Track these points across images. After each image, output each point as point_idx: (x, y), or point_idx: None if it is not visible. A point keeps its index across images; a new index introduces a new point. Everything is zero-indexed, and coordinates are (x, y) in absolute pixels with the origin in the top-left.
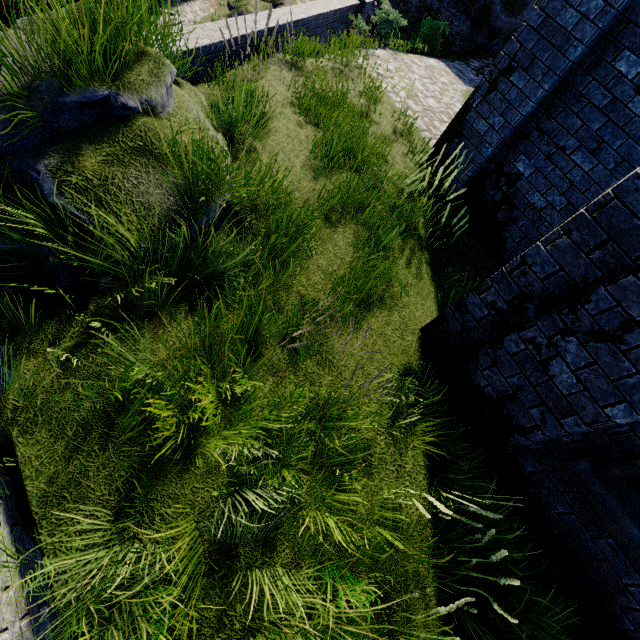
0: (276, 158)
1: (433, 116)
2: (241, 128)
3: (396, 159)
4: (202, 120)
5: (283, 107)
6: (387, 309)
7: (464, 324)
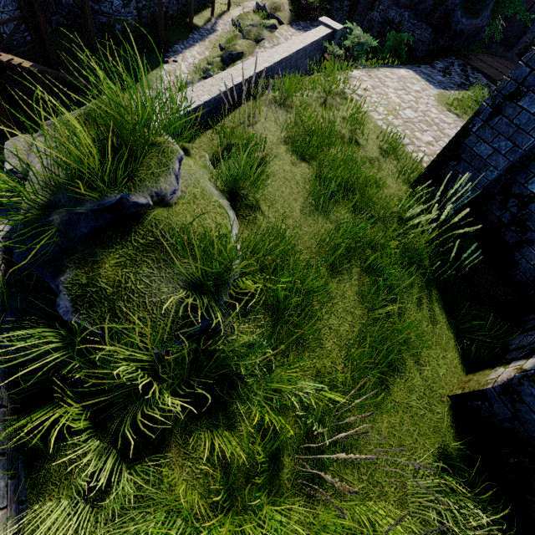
0: (276, 206)
1: (413, 127)
2: (243, 184)
3: (387, 182)
4: (208, 190)
5: (277, 148)
6: (407, 370)
7: (516, 412)
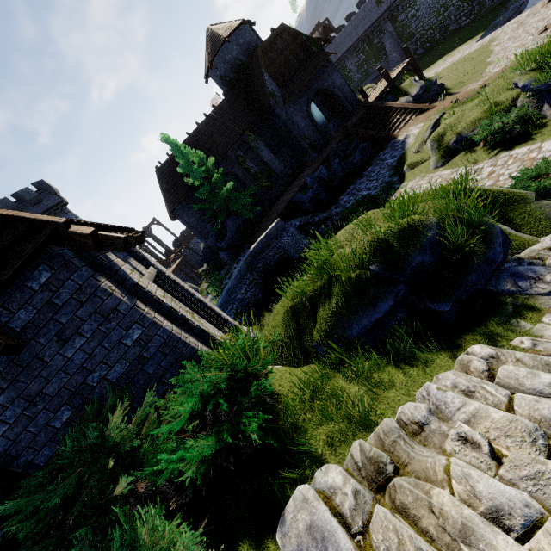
0: None
1: None
2: None
3: None
4: None
5: None
6: None
7: None
